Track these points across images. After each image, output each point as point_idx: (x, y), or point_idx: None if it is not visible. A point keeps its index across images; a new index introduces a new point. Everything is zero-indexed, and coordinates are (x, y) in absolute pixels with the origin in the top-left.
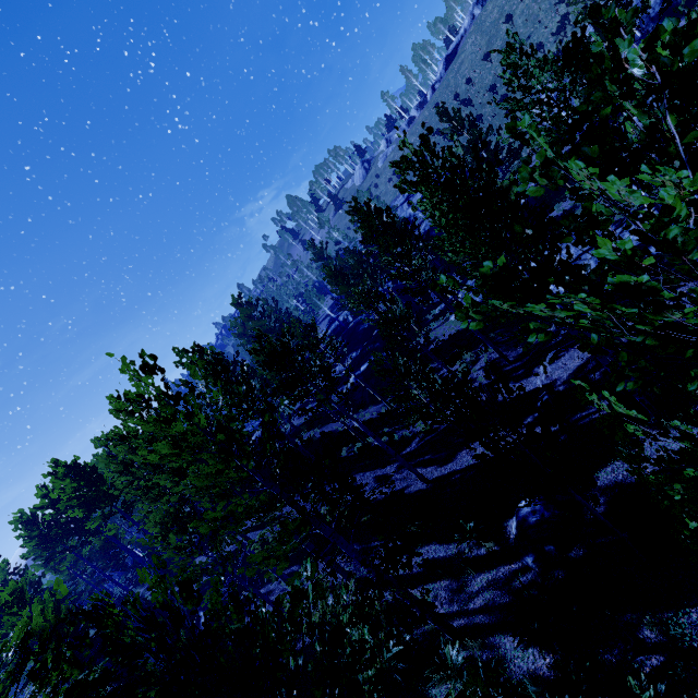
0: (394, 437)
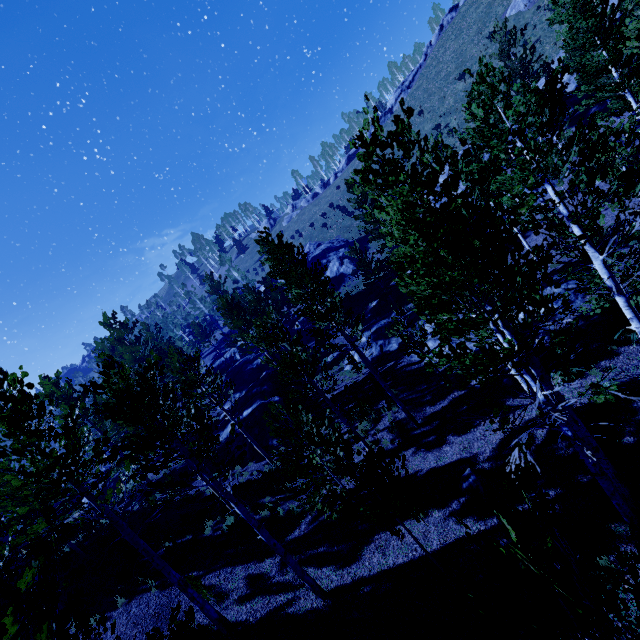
0: (278, 513)
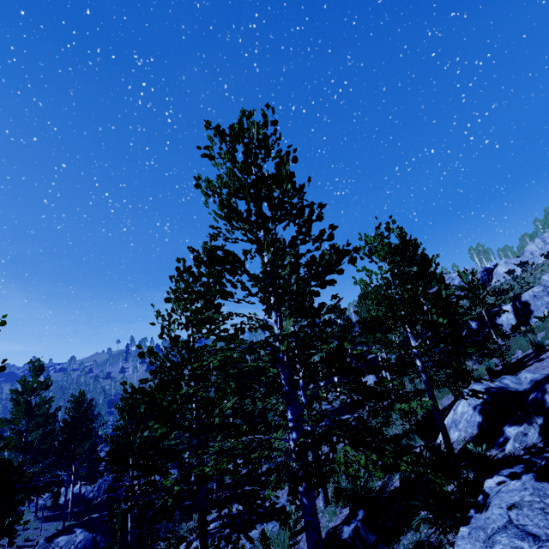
0: None
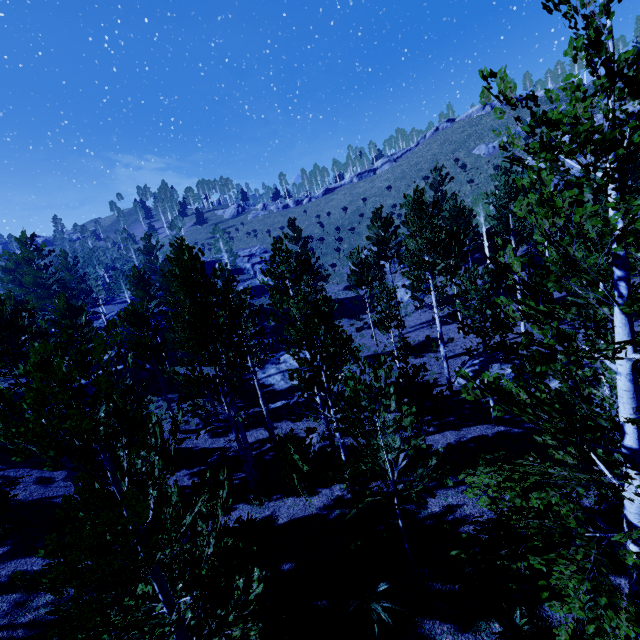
0: None
